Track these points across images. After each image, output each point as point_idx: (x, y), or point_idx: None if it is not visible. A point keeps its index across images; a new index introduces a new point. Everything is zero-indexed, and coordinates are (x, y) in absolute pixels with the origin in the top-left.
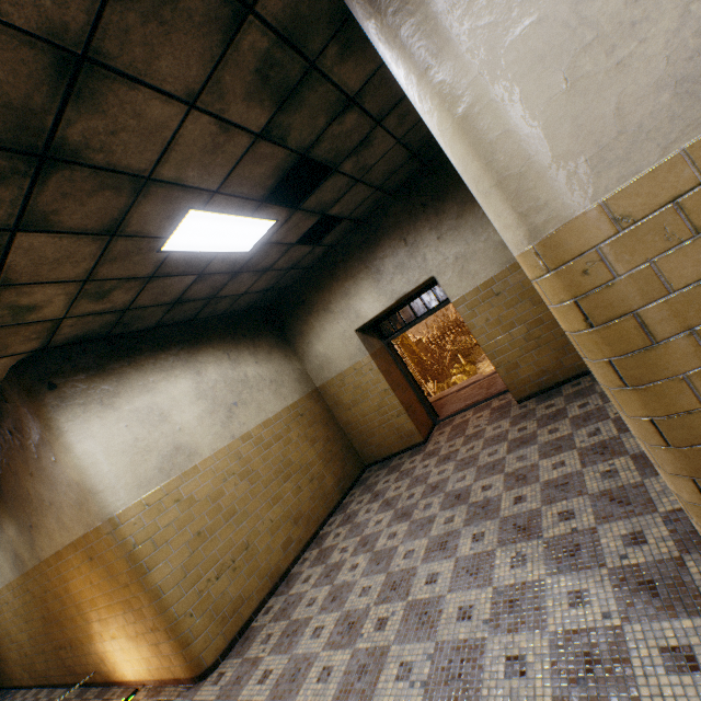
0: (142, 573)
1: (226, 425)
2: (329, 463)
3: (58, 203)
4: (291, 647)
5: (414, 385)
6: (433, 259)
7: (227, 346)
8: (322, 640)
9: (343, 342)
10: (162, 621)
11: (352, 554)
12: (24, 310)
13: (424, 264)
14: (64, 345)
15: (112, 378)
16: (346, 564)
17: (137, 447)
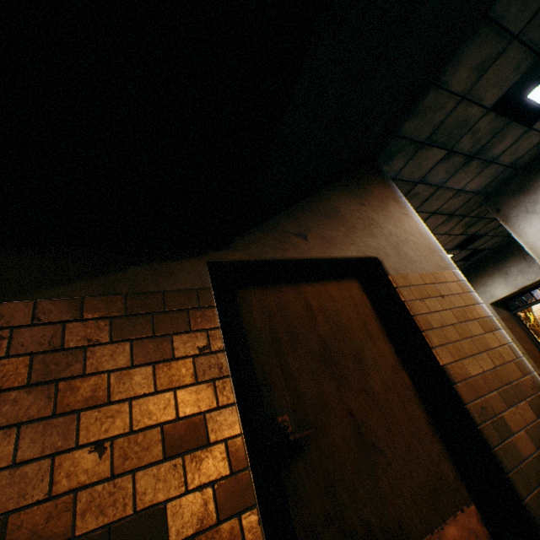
0: None
1: None
2: None
3: None
4: None
5: (534, 341)
6: None
7: None
8: None
9: None
10: None
11: None
12: None
13: (538, 271)
14: None
15: None
16: None
17: None
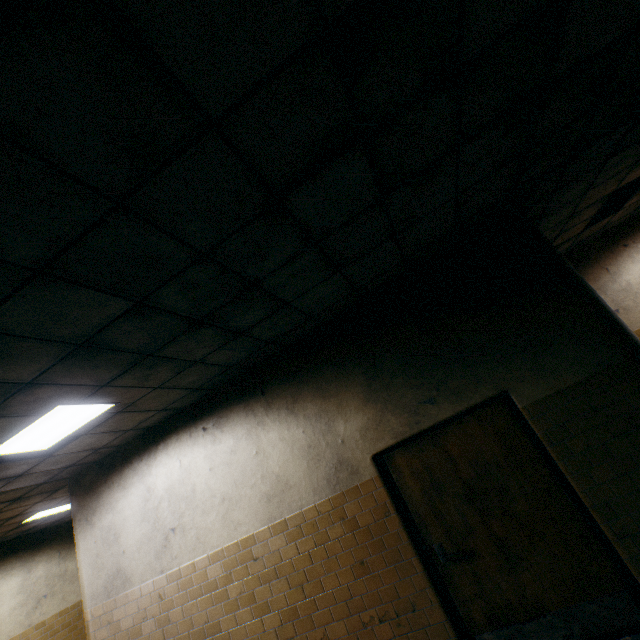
0: None
1: (30, 614)
2: None
3: None
4: None
5: None
6: None
7: (63, 545)
8: None
9: None
10: None
11: None
12: None
13: None
14: None
15: None
16: None
17: None
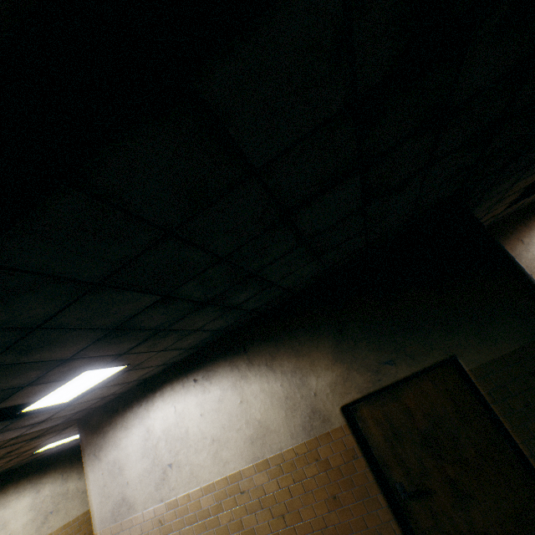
0: None
1: (39, 528)
2: None
3: None
4: None
5: None
6: None
7: (65, 468)
8: None
9: None
10: None
11: None
12: None
13: None
14: None
15: None
16: None
17: None
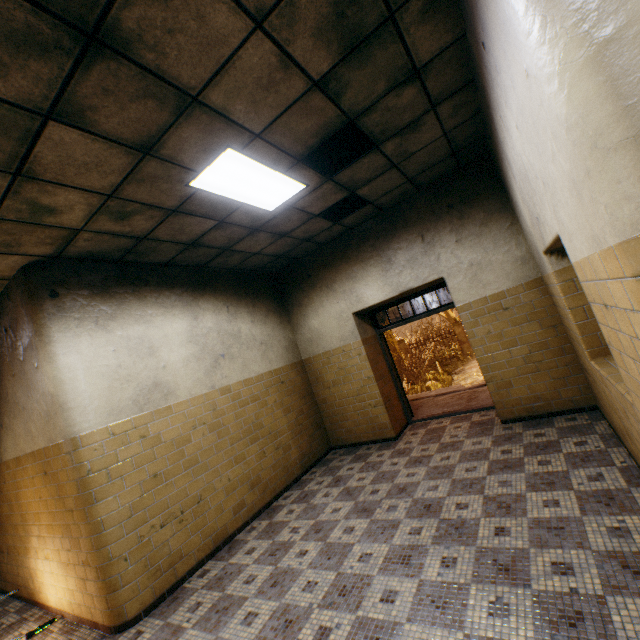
0: (89, 502)
1: (209, 374)
2: (297, 436)
3: (98, 98)
4: (218, 628)
5: (396, 379)
6: (446, 260)
7: (228, 299)
8: (253, 630)
9: (338, 321)
10: (95, 558)
11: (302, 538)
12: (43, 210)
13: (436, 263)
14: (76, 258)
15: (113, 301)
16: (294, 547)
17: (118, 373)
